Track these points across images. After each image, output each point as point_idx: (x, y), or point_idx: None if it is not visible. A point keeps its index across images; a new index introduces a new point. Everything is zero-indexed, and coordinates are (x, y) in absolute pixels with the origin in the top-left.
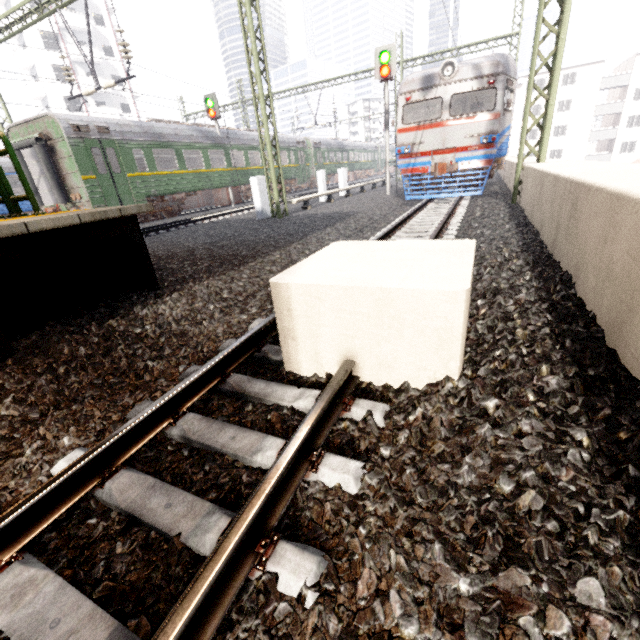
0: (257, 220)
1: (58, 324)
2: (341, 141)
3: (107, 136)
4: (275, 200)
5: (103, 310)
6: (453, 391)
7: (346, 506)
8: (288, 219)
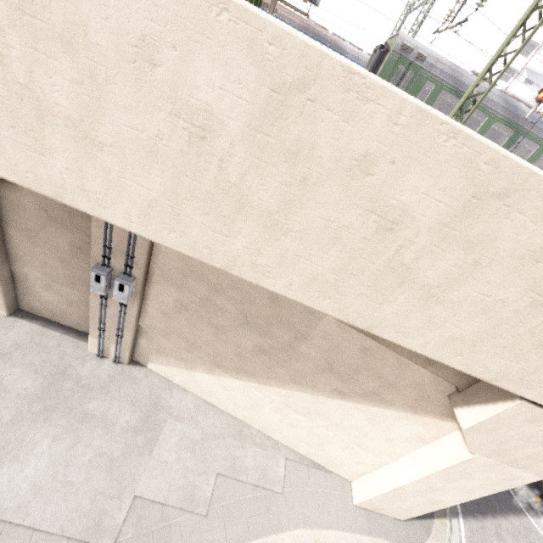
0: None
1: None
2: None
3: (419, 63)
4: None
5: None
6: None
7: None
8: None
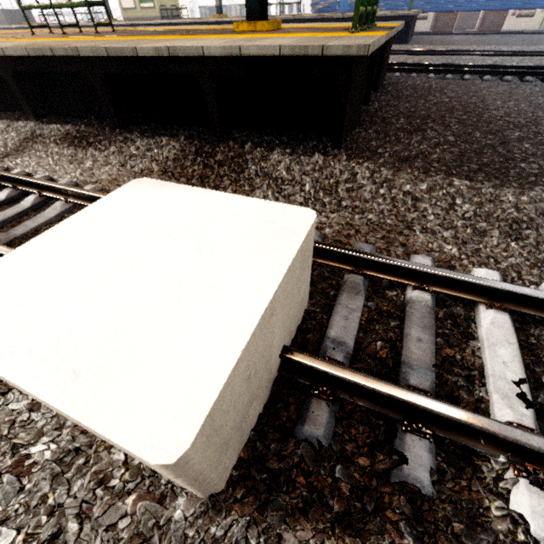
0: None
1: (264, 134)
2: None
3: None
4: None
5: (284, 139)
6: None
7: None
8: None
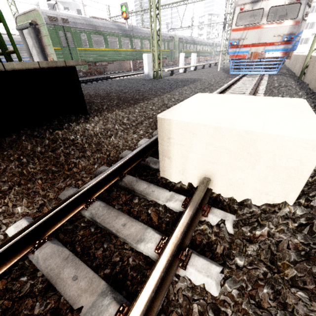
0: (145, 79)
1: (29, 130)
2: (194, 38)
3: (67, 24)
4: (156, 68)
5: (55, 124)
6: (290, 215)
7: (210, 310)
8: (162, 80)
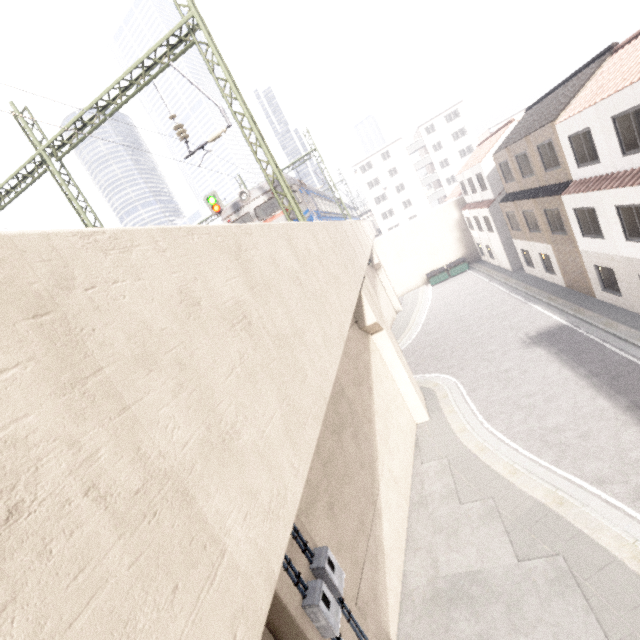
0: None
1: None
2: None
3: None
4: None
5: None
6: None
7: None
8: None
